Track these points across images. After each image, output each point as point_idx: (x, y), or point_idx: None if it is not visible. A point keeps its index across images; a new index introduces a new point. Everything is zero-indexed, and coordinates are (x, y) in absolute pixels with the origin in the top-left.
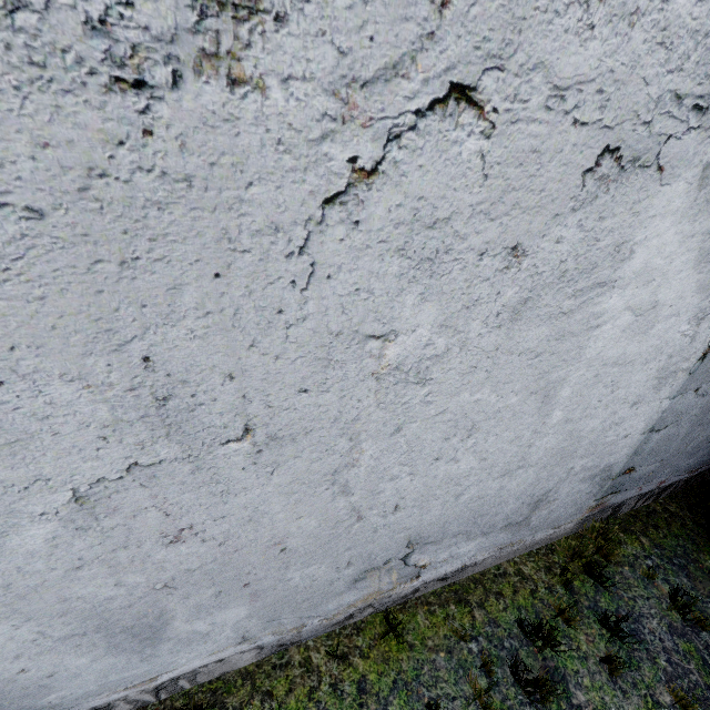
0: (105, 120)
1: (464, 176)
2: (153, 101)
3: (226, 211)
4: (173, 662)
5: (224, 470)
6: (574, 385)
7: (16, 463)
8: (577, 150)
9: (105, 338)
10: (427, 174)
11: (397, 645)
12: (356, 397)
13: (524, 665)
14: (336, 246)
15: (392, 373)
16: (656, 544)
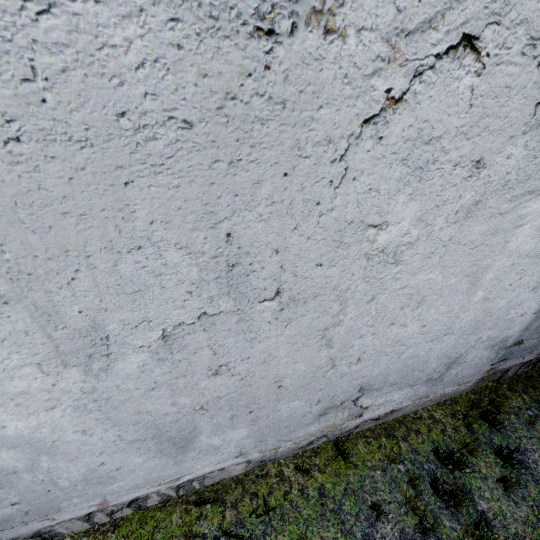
0: (244, 58)
1: (456, 105)
2: (275, 45)
3: (301, 127)
4: (193, 467)
5: (257, 322)
6: (495, 271)
7: (134, 307)
8: (535, 86)
9: (208, 218)
10: (433, 103)
11: (345, 464)
12: (351, 272)
13: (443, 479)
14: (364, 156)
15: (378, 254)
16: (534, 399)
